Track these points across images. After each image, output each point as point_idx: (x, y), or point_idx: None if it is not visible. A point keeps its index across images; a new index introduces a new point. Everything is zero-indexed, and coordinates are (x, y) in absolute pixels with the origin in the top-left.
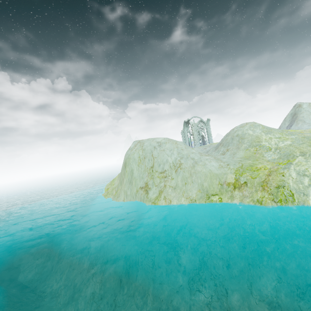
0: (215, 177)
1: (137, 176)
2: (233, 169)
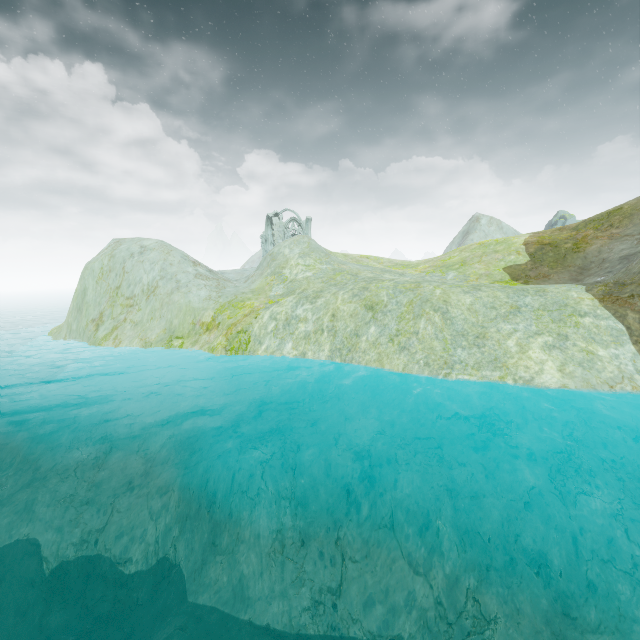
0: (191, 312)
1: (92, 300)
2: (220, 303)
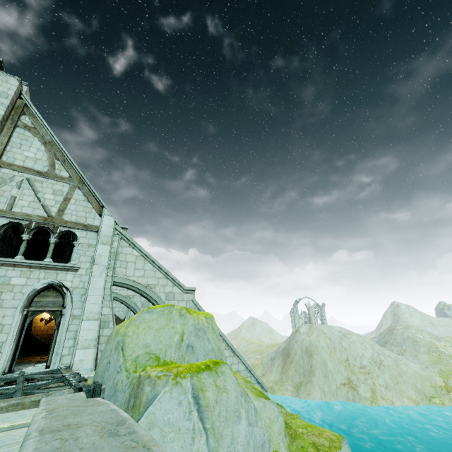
0: (424, 378)
1: (333, 369)
2: (435, 372)
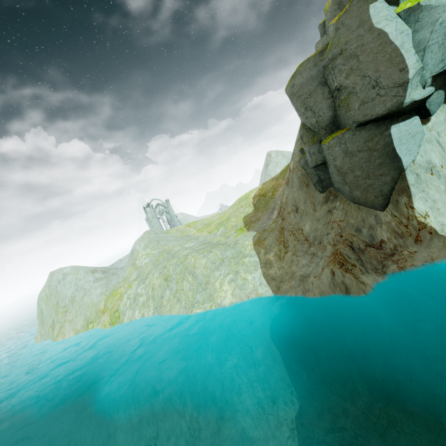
0: (94, 306)
1: (47, 315)
2: (107, 295)
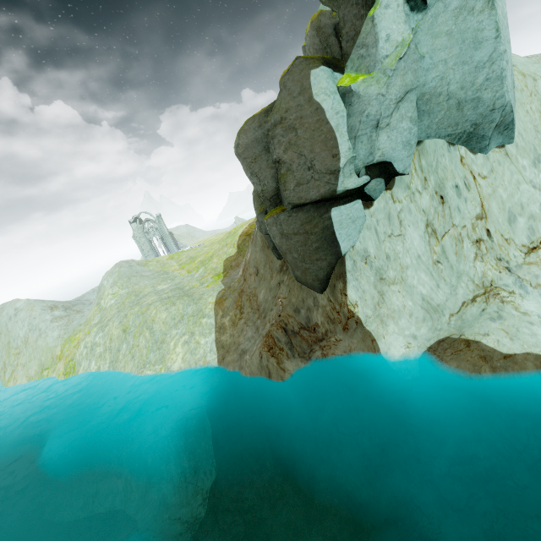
0: (49, 350)
1: None
2: (65, 339)
